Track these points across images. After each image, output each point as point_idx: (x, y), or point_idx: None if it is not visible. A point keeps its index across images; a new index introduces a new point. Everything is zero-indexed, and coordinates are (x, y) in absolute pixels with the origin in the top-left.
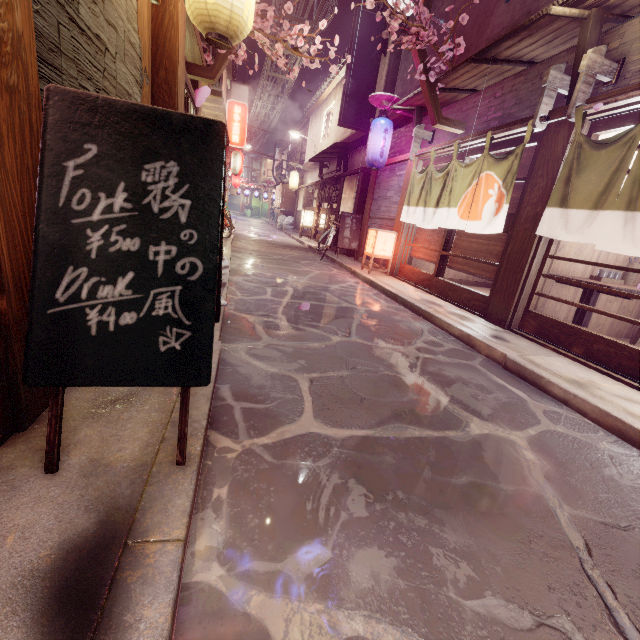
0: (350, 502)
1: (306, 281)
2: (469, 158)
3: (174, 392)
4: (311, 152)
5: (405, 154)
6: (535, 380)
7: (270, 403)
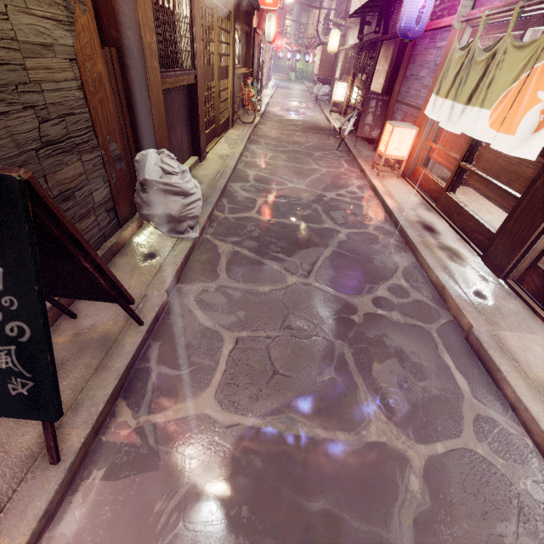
0: (194, 510)
1: (304, 187)
2: (533, 29)
3: (95, 364)
4: (357, 1)
5: (451, 16)
6: (491, 369)
7: (185, 370)
